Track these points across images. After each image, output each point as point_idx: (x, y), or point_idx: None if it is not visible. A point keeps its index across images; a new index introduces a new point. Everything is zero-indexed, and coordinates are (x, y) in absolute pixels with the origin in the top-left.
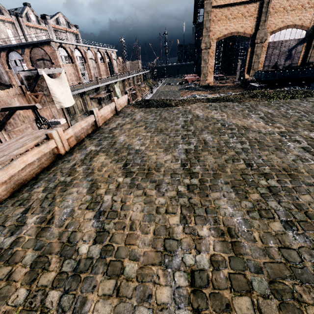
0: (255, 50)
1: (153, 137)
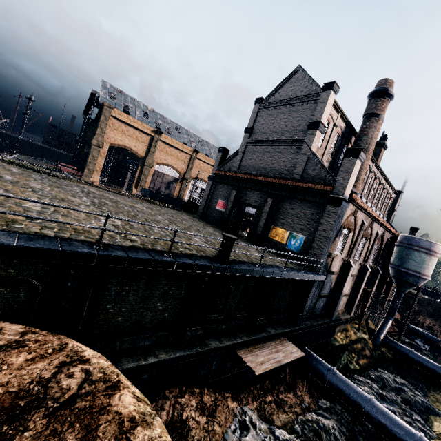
0: (144, 170)
1: (52, 187)
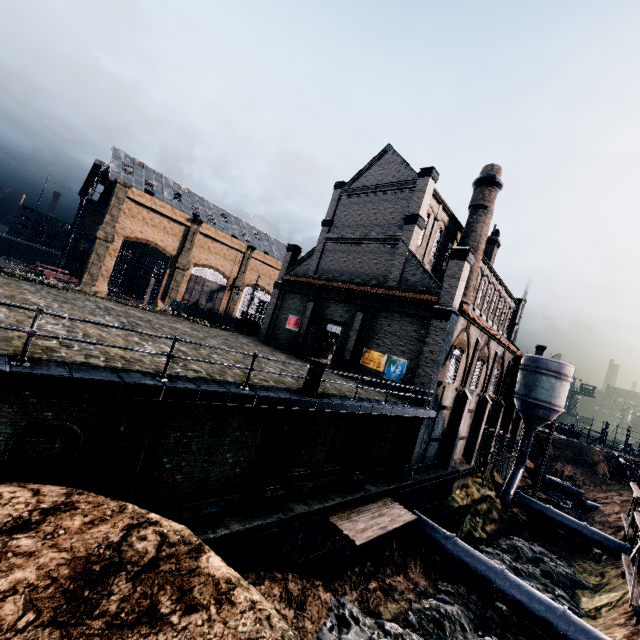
0: (175, 275)
1: (59, 303)
